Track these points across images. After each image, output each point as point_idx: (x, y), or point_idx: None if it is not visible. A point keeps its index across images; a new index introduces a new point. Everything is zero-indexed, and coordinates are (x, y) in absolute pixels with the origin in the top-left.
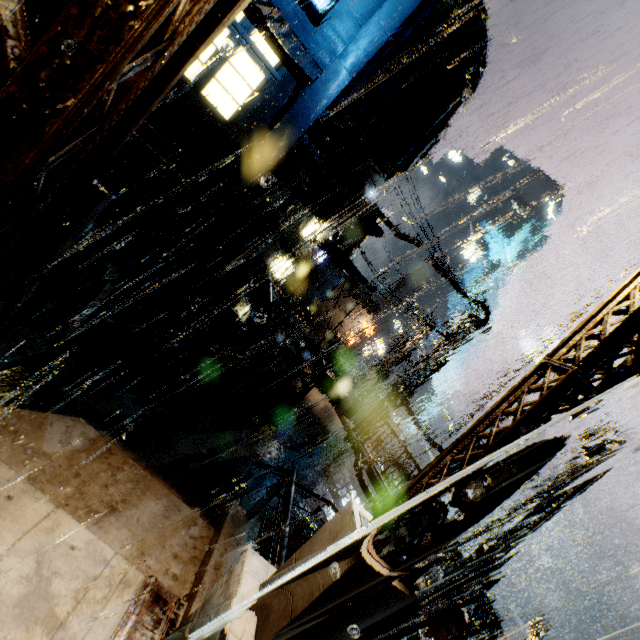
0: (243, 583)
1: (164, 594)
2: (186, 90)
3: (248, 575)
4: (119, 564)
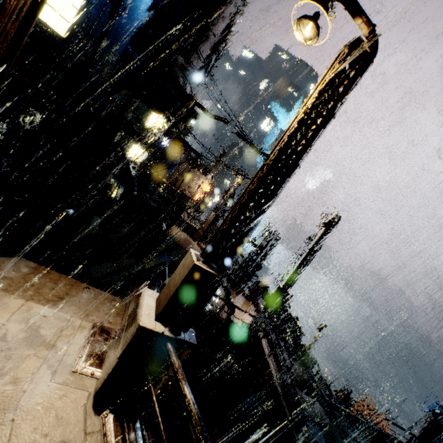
0: (145, 299)
1: (106, 329)
2: None
3: (147, 296)
4: (75, 320)
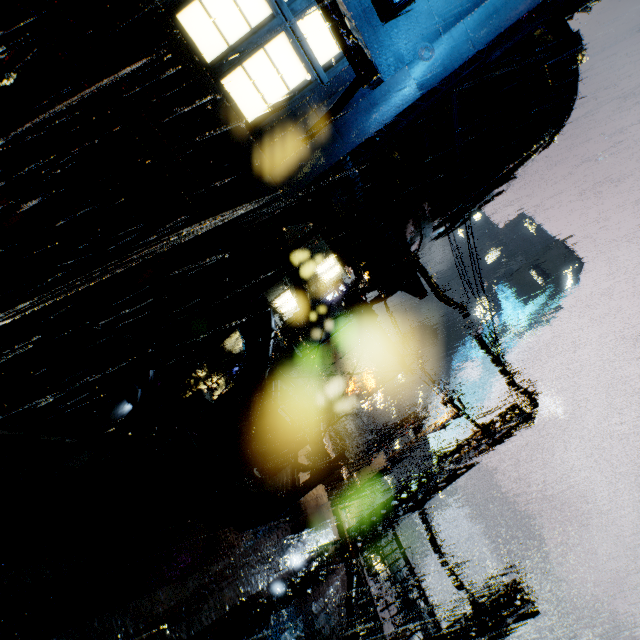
0: None
1: None
2: (200, 73)
3: None
4: None
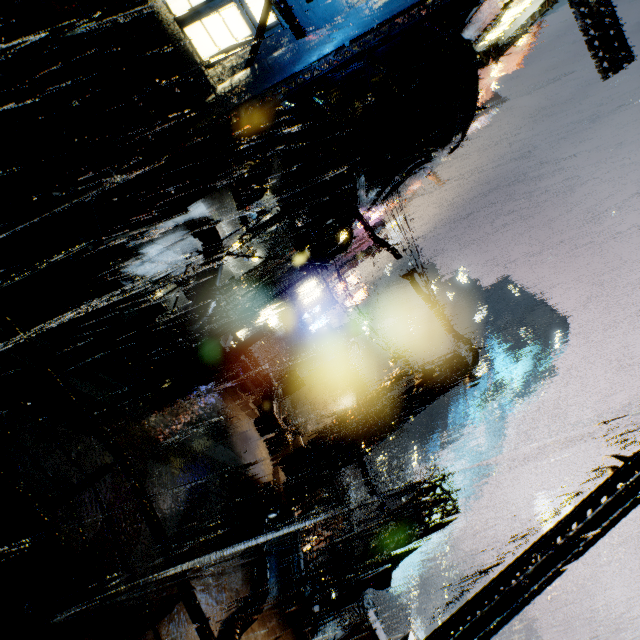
0: None
1: None
2: (167, 19)
3: None
4: None
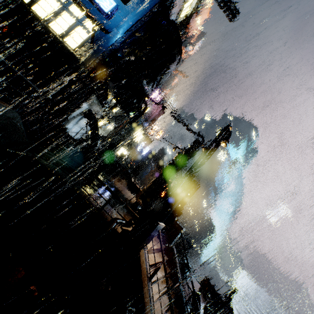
0: None
1: None
2: (56, 37)
3: None
4: None
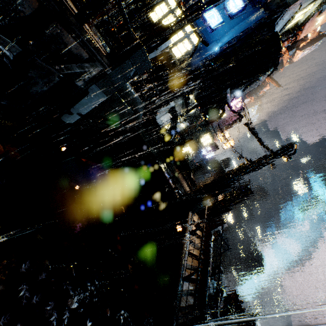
0: None
1: None
2: (167, 47)
3: None
4: None
